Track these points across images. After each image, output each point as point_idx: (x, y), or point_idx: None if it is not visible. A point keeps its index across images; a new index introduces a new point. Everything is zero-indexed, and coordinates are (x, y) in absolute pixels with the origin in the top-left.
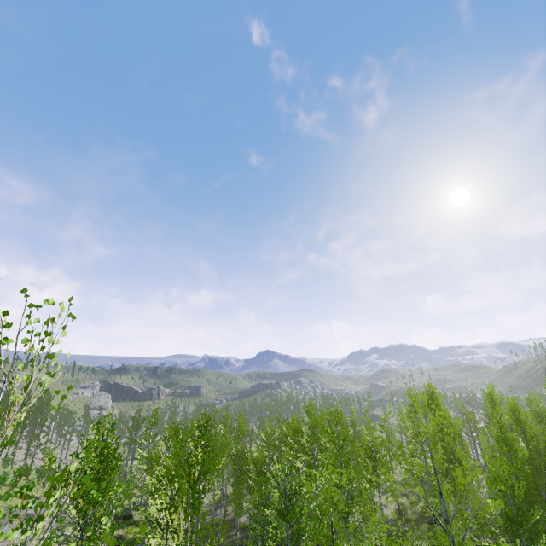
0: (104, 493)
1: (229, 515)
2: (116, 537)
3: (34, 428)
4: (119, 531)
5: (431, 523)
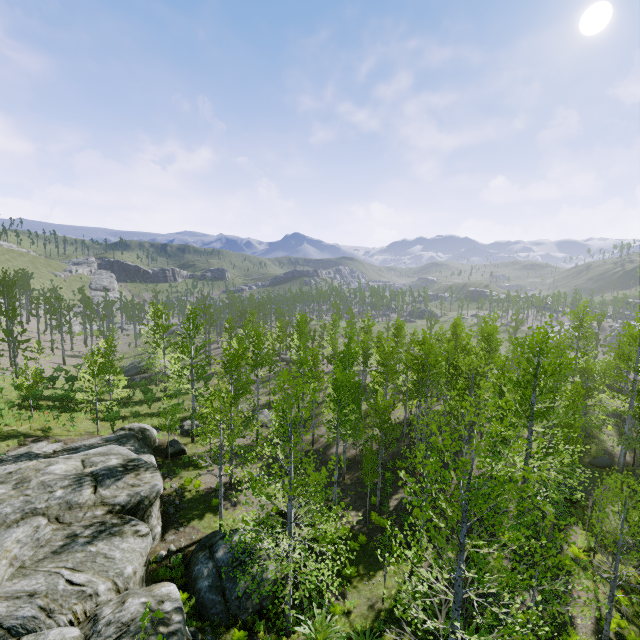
0: (134, 407)
1: (317, 443)
2: (169, 496)
3: (6, 319)
4: (172, 481)
5: (600, 467)
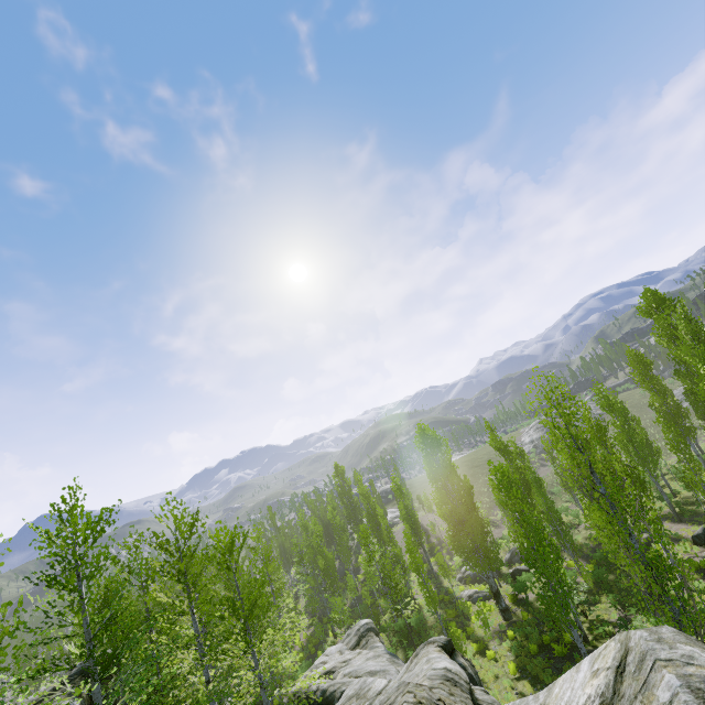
0: None
1: None
2: None
3: None
4: None
5: None
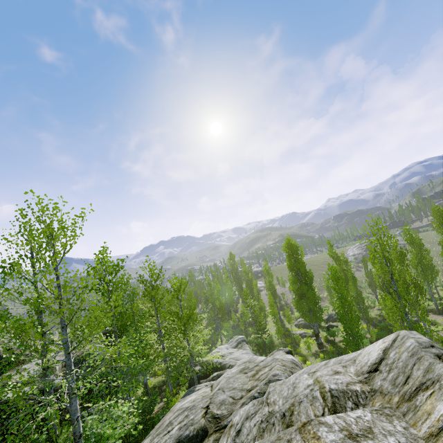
0: None
1: None
2: None
3: None
4: None
5: None
